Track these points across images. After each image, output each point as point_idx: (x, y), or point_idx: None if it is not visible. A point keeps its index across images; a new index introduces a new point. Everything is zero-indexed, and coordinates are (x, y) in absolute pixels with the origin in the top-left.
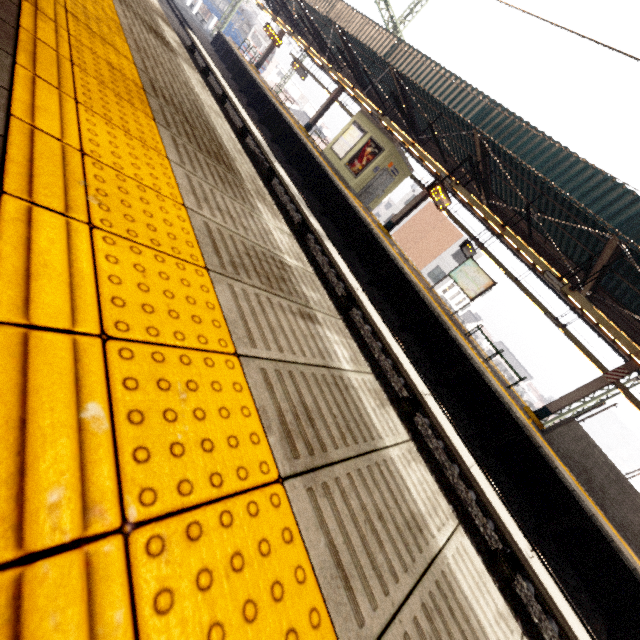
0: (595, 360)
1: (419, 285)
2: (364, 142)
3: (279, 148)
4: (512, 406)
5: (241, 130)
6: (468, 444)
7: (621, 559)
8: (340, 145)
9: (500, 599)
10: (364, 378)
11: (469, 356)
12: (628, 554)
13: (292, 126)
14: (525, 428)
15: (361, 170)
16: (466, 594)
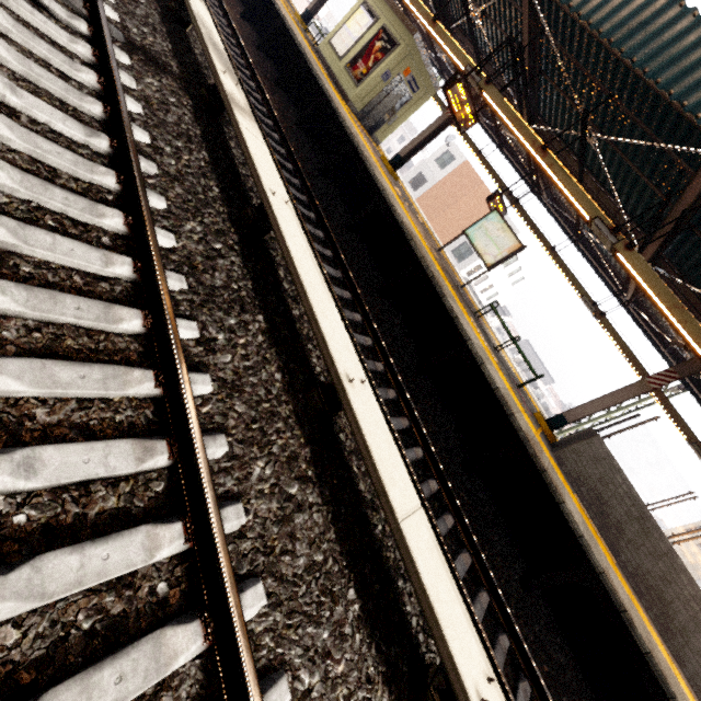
0: (634, 360)
1: (417, 235)
2: (374, 33)
3: (253, 29)
4: (516, 411)
5: None
6: (447, 459)
7: (632, 635)
8: (342, 37)
9: None
10: None
11: (466, 336)
12: (641, 623)
13: None
14: (528, 443)
15: (365, 75)
16: None
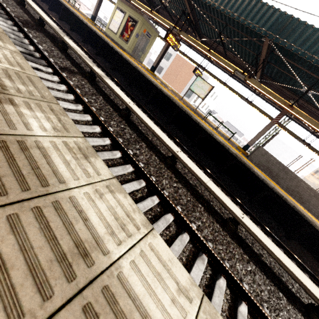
0: (267, 115)
1: (173, 97)
2: (126, 19)
3: (76, 34)
4: (230, 147)
5: (38, 20)
6: (211, 172)
7: (287, 203)
8: (113, 25)
9: (185, 275)
10: (68, 140)
11: (204, 127)
12: (290, 200)
13: (79, 16)
14: (237, 156)
15: (128, 38)
16: (137, 294)
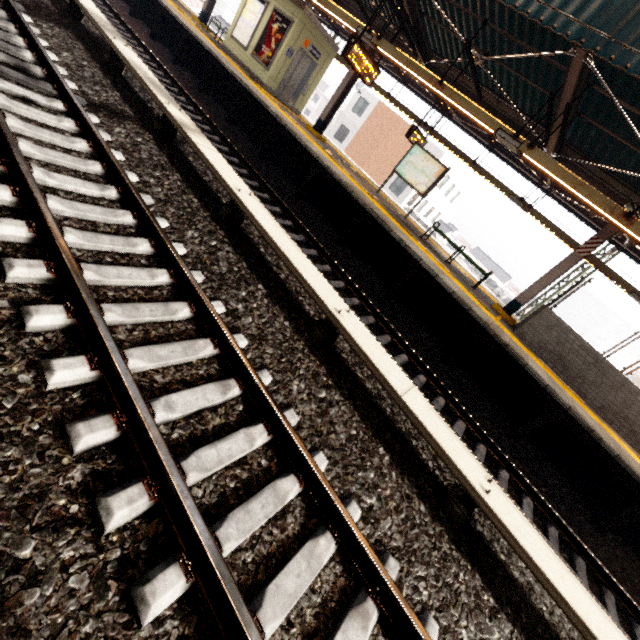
0: (566, 238)
1: (355, 186)
2: (268, 17)
3: (163, 46)
4: (474, 306)
5: (68, 5)
6: (428, 359)
7: (602, 447)
8: (241, 29)
9: None
10: None
11: (417, 257)
12: (610, 439)
13: (168, 8)
14: (488, 328)
15: (271, 57)
16: None
